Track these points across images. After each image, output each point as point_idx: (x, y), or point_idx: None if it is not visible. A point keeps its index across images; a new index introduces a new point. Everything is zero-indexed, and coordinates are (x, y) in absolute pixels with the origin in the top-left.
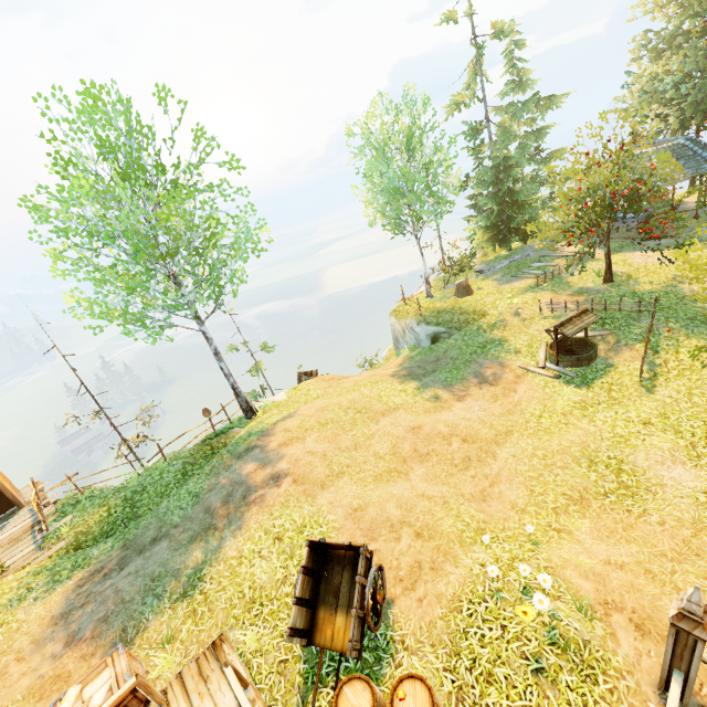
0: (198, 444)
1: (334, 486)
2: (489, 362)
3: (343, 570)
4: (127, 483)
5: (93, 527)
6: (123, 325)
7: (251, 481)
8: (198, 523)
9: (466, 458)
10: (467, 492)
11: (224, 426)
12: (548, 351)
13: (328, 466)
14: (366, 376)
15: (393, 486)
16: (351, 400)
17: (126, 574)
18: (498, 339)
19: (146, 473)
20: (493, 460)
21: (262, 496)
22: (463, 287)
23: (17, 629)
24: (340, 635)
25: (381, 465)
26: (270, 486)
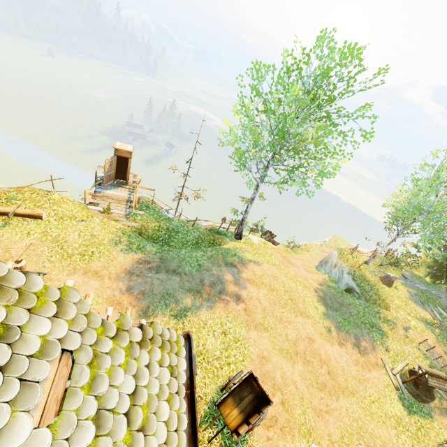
0: (208, 228)
1: (260, 333)
2: (368, 339)
3: (250, 392)
4: (171, 219)
5: (150, 229)
6: (238, 162)
7: (226, 286)
8: (195, 283)
9: (324, 384)
10: (314, 403)
11: (223, 230)
12: (406, 372)
13: (263, 318)
14: (302, 274)
15: (285, 363)
16: (291, 287)
17: (158, 278)
18: (383, 331)
19: (181, 223)
20: (335, 399)
21: (228, 301)
22: (389, 280)
23: (112, 259)
24: (231, 418)
25: (286, 344)
26: (233, 299)
